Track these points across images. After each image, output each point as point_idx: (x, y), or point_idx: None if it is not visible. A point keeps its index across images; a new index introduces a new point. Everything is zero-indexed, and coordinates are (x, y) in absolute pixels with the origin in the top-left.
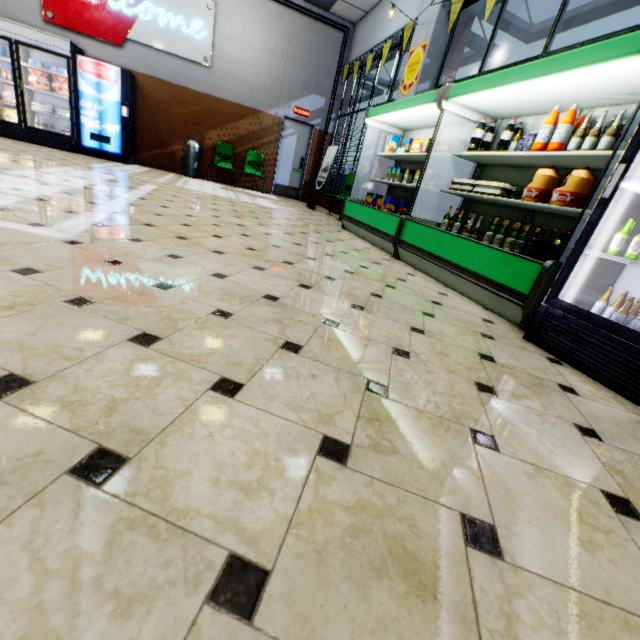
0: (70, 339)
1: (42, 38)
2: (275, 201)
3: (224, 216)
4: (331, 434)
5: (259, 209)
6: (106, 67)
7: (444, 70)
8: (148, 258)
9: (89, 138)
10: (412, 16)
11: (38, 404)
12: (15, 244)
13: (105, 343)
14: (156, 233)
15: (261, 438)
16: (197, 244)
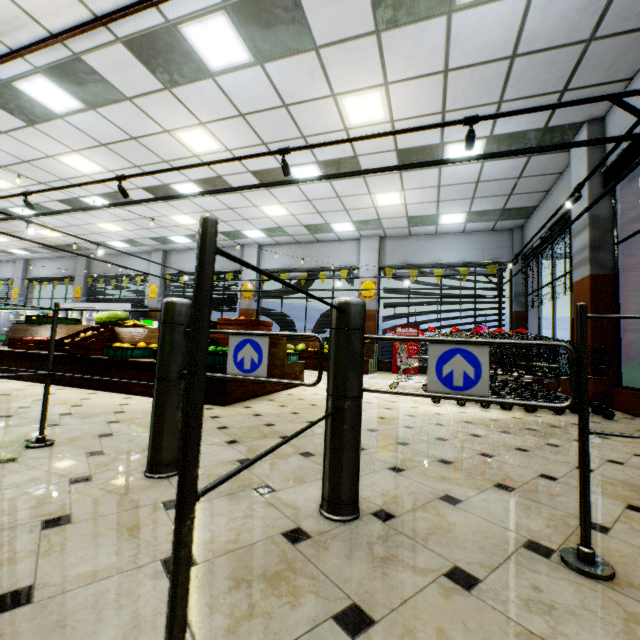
0: None
1: None
2: None
3: None
4: None
5: None
6: None
7: (29, 294)
8: None
9: None
10: (11, 275)
11: None
12: None
13: None
14: None
15: None
16: None
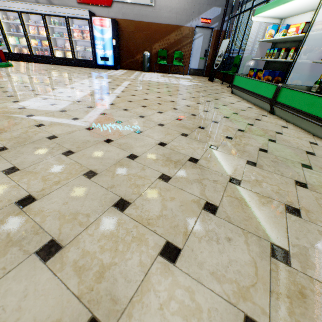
0: (83, 207)
1: (77, 12)
2: (190, 79)
3: (163, 96)
4: (250, 313)
5: (181, 87)
6: (104, 20)
7: None
8: (124, 135)
9: (100, 60)
10: None
11: (63, 268)
12: (65, 134)
13: (100, 209)
14: (129, 115)
15: (196, 314)
16: (149, 120)
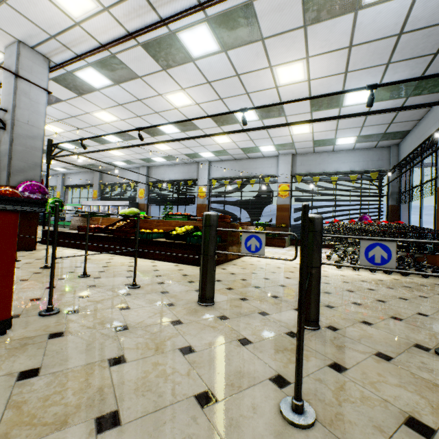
0: None
1: None
2: None
3: None
4: None
5: None
6: None
7: (66, 195)
8: None
9: None
10: (55, 183)
11: None
12: None
13: None
14: None
15: None
16: None
